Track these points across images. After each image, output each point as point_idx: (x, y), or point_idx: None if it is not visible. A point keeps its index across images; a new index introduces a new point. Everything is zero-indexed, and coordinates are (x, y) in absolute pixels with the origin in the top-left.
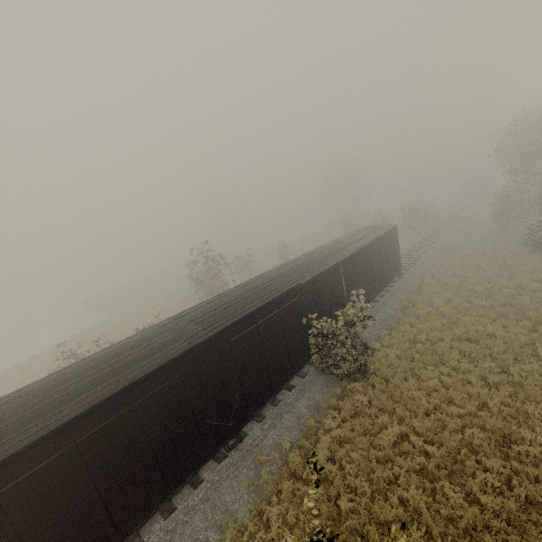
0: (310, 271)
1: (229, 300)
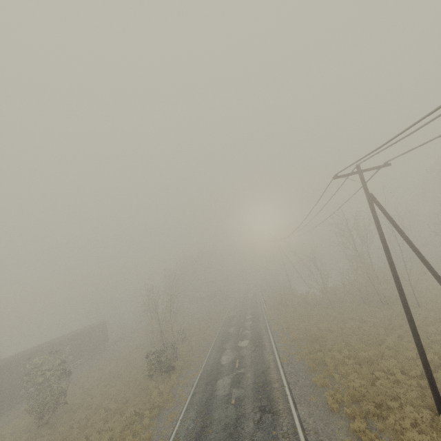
0: (50, 343)
1: (9, 357)
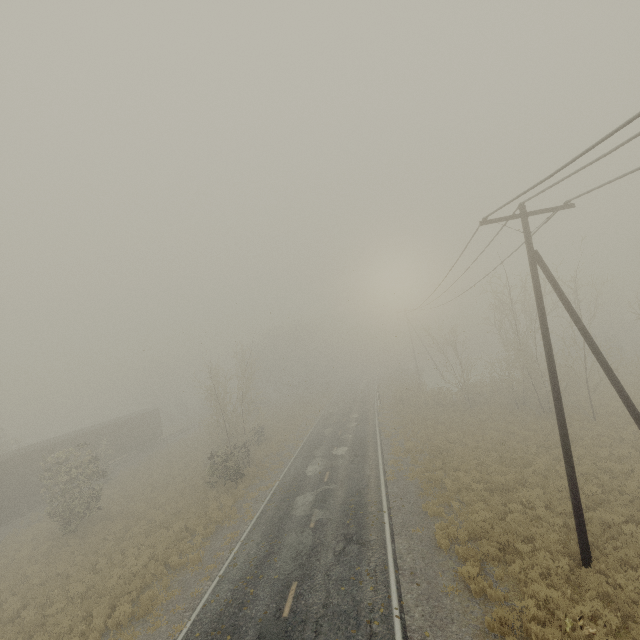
0: (82, 432)
1: (28, 446)
